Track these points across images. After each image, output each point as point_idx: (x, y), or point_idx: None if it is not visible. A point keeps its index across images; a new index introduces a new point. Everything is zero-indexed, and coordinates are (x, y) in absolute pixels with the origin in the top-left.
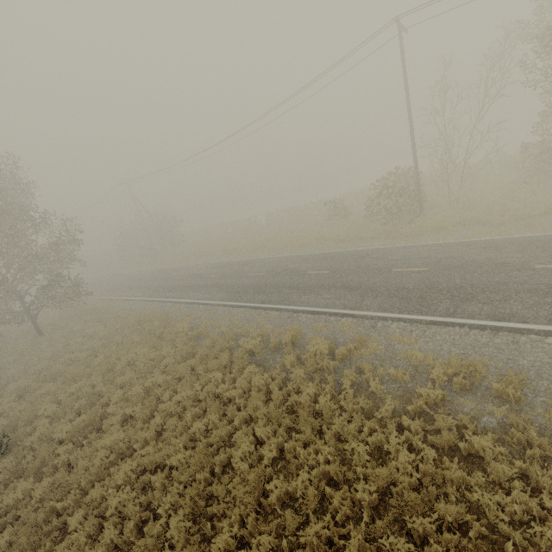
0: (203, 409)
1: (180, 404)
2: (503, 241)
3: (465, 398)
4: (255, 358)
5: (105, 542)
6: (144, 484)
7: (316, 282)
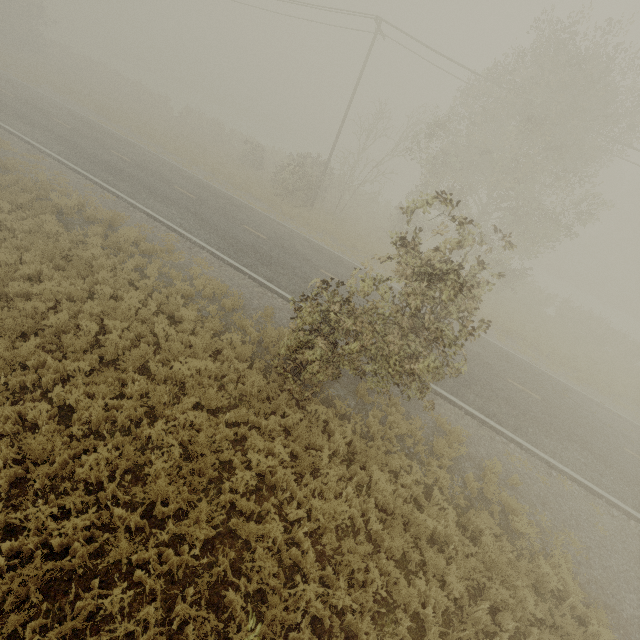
0: None
1: None
2: (328, 251)
3: (205, 301)
4: (62, 217)
5: None
6: None
7: (174, 197)
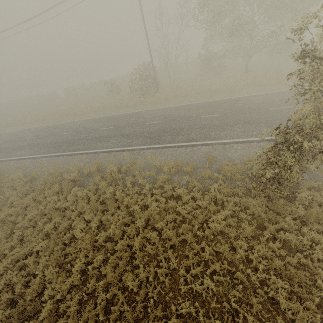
0: (49, 218)
1: (32, 220)
2: (191, 105)
3: (176, 176)
4: (77, 183)
5: (4, 301)
6: (20, 267)
7: (106, 134)
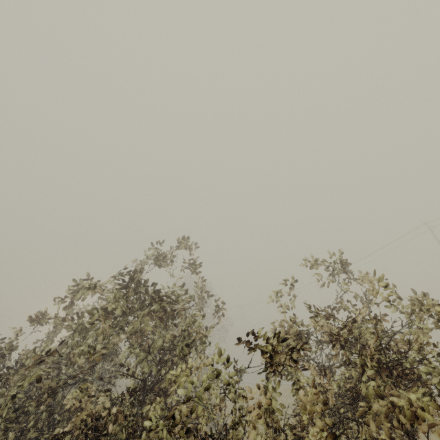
0: None
1: None
2: None
3: None
4: None
5: None
6: None
7: None
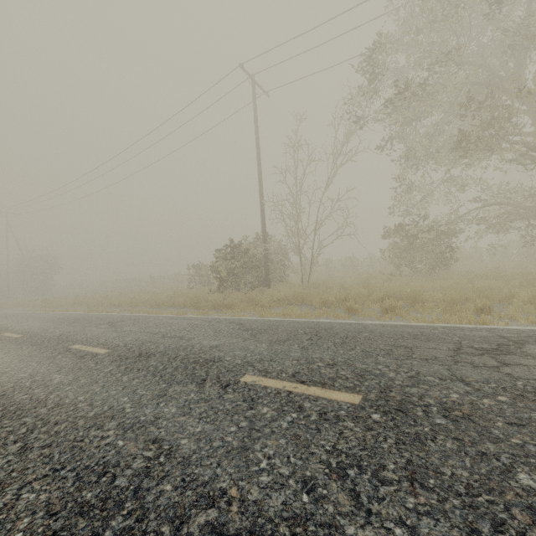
0: None
1: None
2: (287, 323)
3: None
4: None
5: None
6: None
7: None
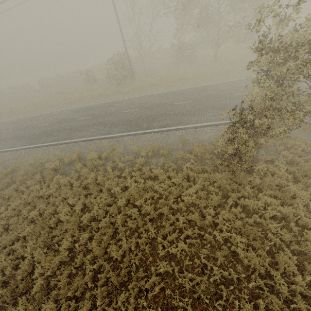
0: (34, 206)
1: (16, 210)
2: (165, 93)
3: (153, 159)
4: (58, 172)
5: None
6: (8, 253)
7: (84, 124)
